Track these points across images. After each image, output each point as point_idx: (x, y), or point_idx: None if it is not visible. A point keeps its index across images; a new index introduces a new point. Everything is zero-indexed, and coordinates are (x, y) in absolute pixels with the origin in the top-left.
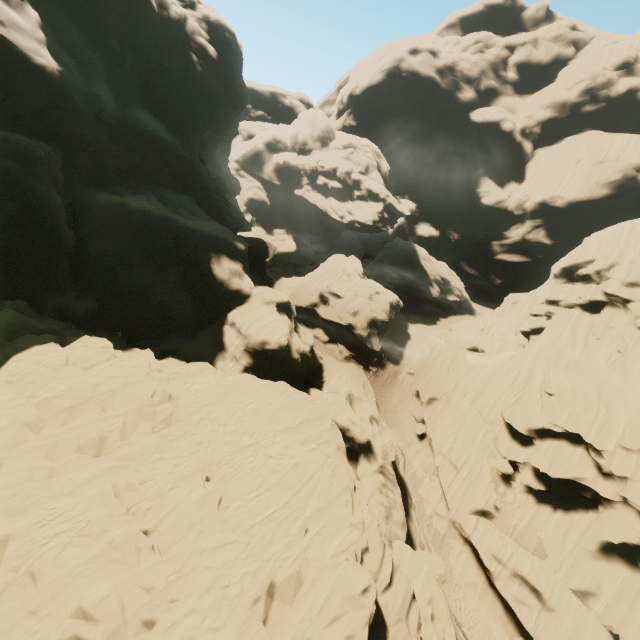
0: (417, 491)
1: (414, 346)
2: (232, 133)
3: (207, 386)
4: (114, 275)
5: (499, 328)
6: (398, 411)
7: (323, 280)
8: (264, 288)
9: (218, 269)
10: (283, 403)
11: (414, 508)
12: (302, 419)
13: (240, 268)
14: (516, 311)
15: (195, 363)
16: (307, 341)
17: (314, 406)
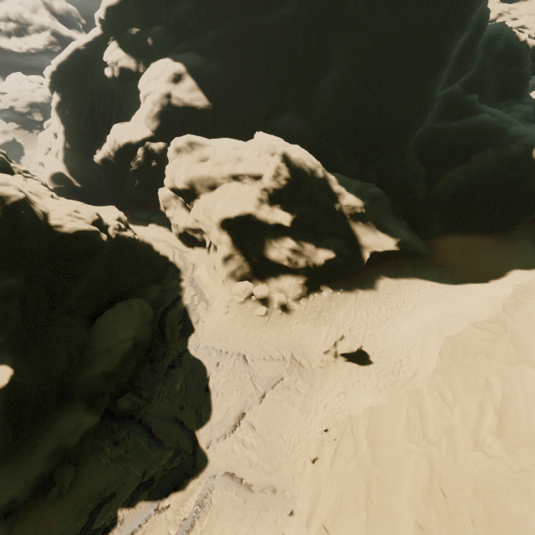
0: (29, 166)
1: None
2: None
3: None
4: None
5: None
6: None
7: None
8: None
9: None
10: None
11: None
12: None
13: None
14: None
15: None
16: None
17: None
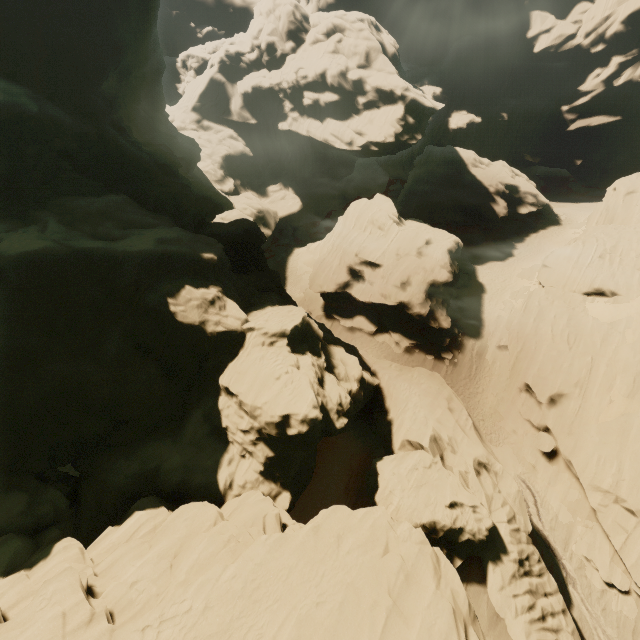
0: (569, 550)
1: (494, 301)
2: (155, 68)
3: (188, 624)
4: (6, 395)
5: (628, 247)
6: (501, 415)
7: (348, 247)
8: (264, 313)
9: (182, 311)
10: (343, 583)
11: (573, 583)
12: (387, 605)
13: (217, 295)
14: (637, 207)
15: (176, 517)
16: (351, 376)
17: (397, 534)
